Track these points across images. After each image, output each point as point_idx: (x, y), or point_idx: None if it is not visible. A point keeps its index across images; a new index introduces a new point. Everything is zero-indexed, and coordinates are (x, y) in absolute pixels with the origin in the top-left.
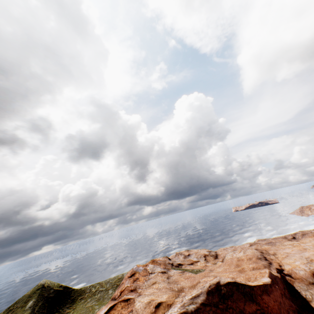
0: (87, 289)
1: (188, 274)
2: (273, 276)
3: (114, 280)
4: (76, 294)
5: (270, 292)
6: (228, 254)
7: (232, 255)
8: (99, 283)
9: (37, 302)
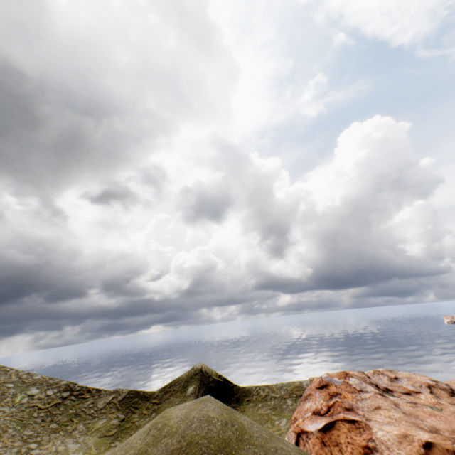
0: (253, 389)
1: (426, 408)
2: None
3: (289, 387)
4: (240, 393)
5: None
6: None
7: None
8: (267, 385)
9: (198, 390)
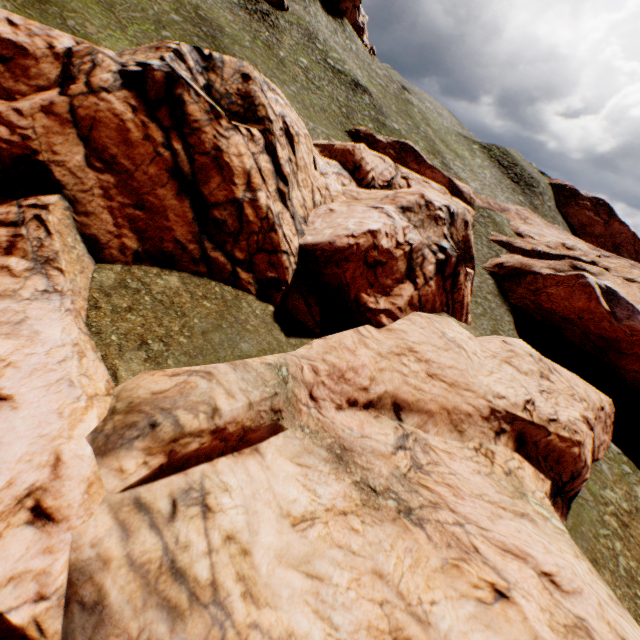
0: None
1: None
2: None
3: None
4: None
5: (621, 226)
6: None
7: None
8: None
9: None
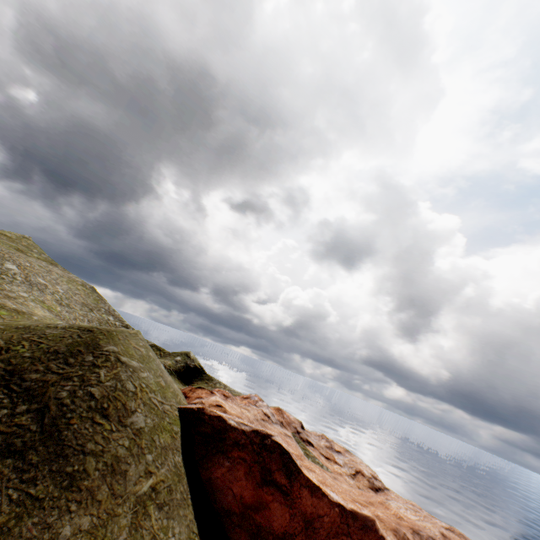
0: (214, 382)
1: (290, 441)
2: (367, 523)
3: (235, 393)
4: (206, 379)
5: (316, 495)
6: (395, 502)
7: (399, 507)
8: (224, 386)
9: (181, 361)
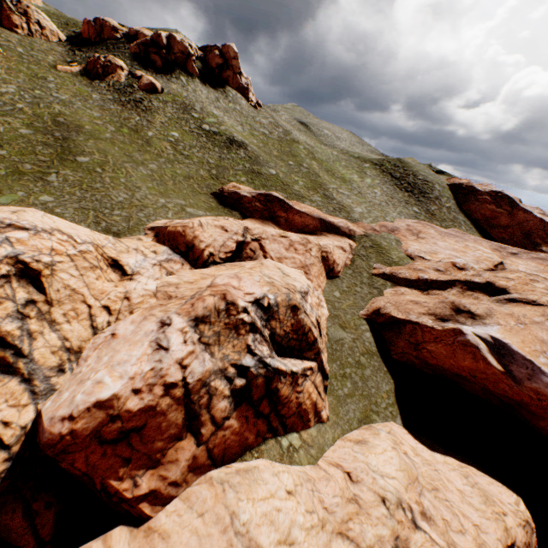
0: None
1: None
2: None
3: None
4: None
5: (526, 214)
6: None
7: None
8: None
9: None
